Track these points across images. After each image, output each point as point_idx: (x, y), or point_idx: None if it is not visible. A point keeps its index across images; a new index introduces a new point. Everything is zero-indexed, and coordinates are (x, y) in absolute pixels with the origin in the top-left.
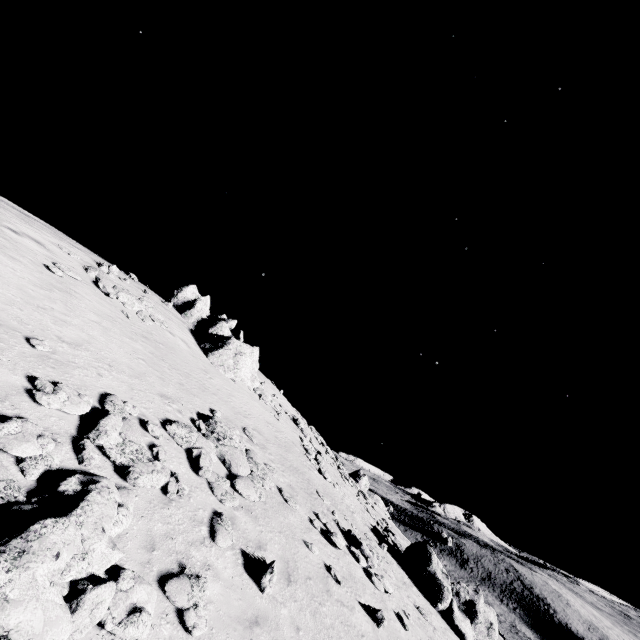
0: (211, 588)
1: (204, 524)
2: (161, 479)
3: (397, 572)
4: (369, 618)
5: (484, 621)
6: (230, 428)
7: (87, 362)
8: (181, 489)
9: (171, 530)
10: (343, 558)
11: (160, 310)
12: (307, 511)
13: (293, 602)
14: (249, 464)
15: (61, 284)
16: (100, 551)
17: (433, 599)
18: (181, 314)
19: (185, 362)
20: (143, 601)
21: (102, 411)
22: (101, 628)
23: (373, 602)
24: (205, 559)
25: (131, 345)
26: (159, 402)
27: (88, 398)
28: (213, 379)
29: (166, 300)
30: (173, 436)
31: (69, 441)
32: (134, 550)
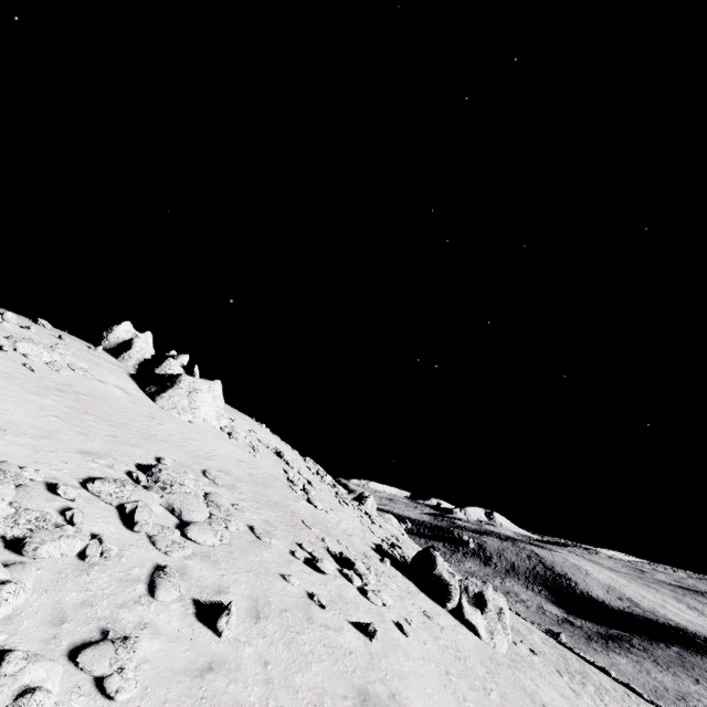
0: (148, 647)
1: (141, 582)
2: (75, 544)
3: (402, 583)
4: (361, 634)
5: (494, 608)
6: (180, 473)
7: None
8: (106, 550)
9: (91, 597)
10: (332, 582)
11: (85, 357)
12: (288, 544)
13: (261, 638)
14: (209, 508)
15: None
16: None
17: (442, 600)
18: (117, 358)
19: (121, 411)
20: (40, 680)
21: None
22: None
23: (368, 618)
24: (140, 618)
25: (37, 402)
26: (79, 460)
27: None
28: (163, 425)
29: (95, 345)
30: (98, 495)
31: None
32: (33, 628)
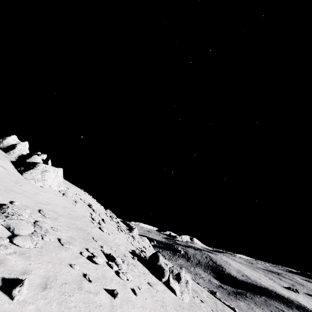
0: None
1: None
2: None
3: (141, 269)
4: (109, 295)
5: (184, 280)
6: (20, 209)
7: None
8: None
9: None
10: (101, 268)
11: None
12: (80, 248)
13: (43, 300)
14: (34, 228)
15: None
16: None
17: (160, 277)
18: (6, 153)
19: None
20: None
21: None
22: None
23: (116, 287)
24: None
25: None
26: None
27: None
28: (23, 186)
29: None
30: None
31: None
32: None
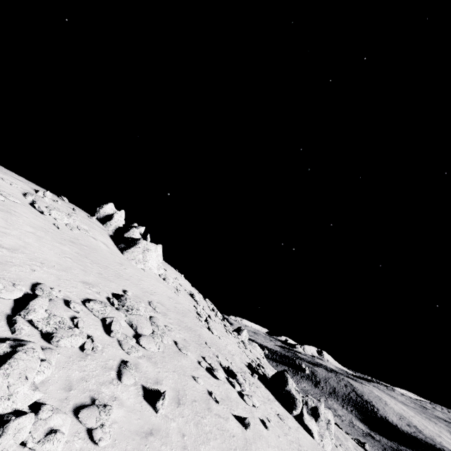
0: (116, 413)
1: (113, 370)
2: (79, 340)
3: (264, 392)
4: (240, 424)
5: (324, 419)
6: (137, 302)
7: (22, 261)
8: (95, 346)
9: (86, 375)
10: (223, 386)
11: (86, 222)
12: (197, 356)
13: (181, 418)
14: (152, 326)
15: (3, 206)
16: (23, 393)
17: (289, 408)
18: (103, 224)
19: (104, 258)
20: (59, 425)
21: (33, 296)
22: (24, 446)
23: (244, 413)
24: (112, 393)
25: (60, 248)
26: (81, 287)
27: (21, 287)
28: (127, 269)
29: (91, 215)
30: (91, 310)
31: (4, 318)
32: (55, 391)
